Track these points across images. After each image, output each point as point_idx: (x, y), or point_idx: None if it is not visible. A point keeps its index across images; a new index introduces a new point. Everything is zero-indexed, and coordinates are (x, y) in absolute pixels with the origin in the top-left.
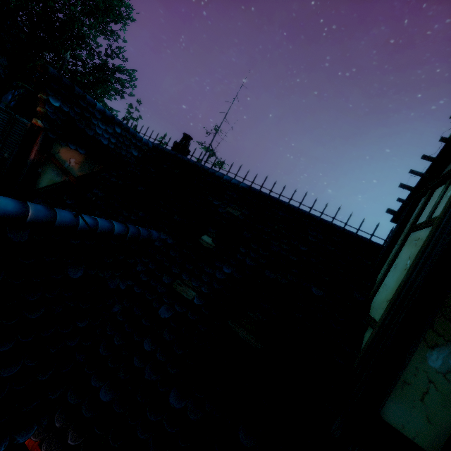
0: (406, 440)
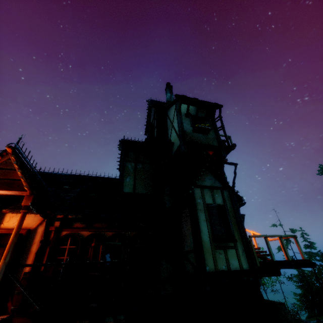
0: (128, 192)
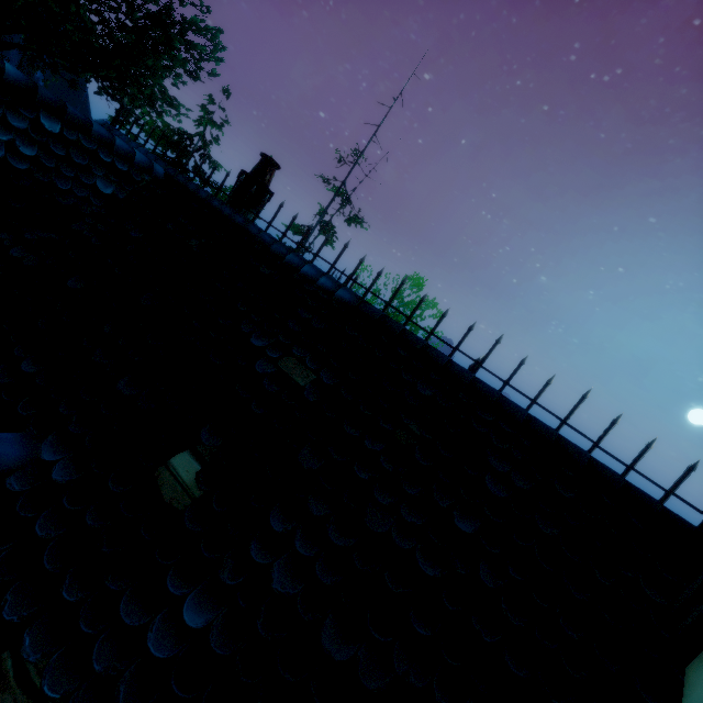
0: None
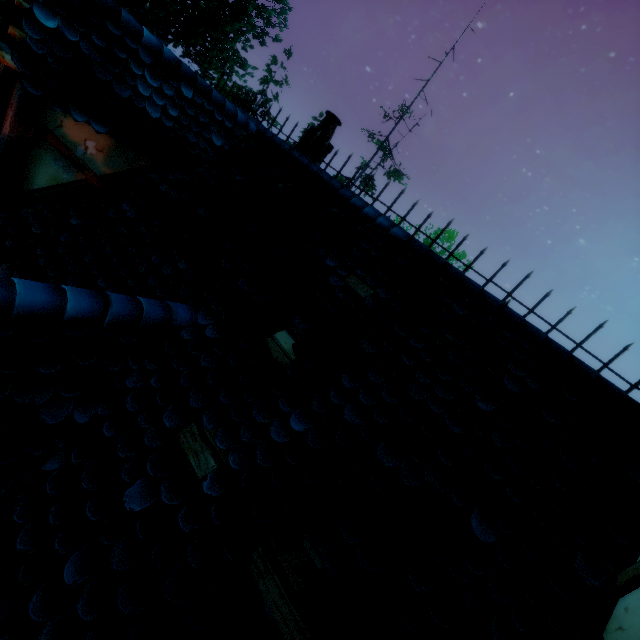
0: None
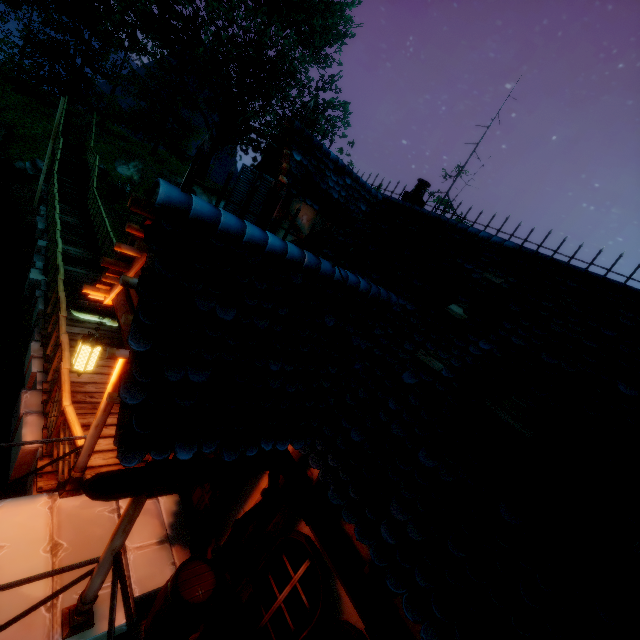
0: None
